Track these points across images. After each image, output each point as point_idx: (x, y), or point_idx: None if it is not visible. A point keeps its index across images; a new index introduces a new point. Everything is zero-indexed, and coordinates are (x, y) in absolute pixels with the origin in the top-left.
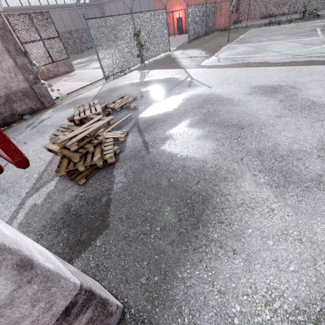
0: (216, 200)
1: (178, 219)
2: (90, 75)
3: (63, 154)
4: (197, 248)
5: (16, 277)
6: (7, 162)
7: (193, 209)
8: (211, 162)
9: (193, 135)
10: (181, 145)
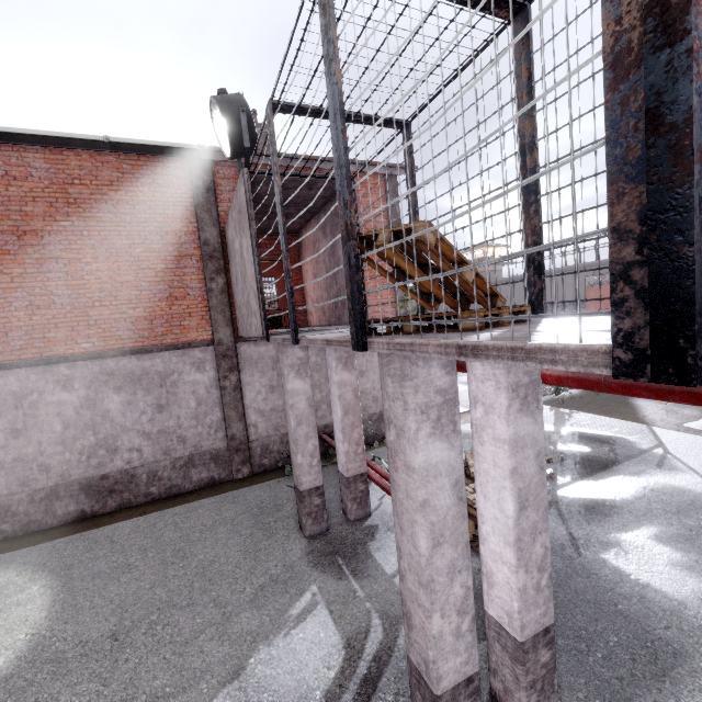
0: (698, 664)
1: (630, 658)
2: (465, 395)
3: (471, 513)
4: (660, 701)
5: (547, 579)
6: (382, 495)
7: (656, 657)
8: (695, 609)
9: (663, 557)
10: (637, 563)
